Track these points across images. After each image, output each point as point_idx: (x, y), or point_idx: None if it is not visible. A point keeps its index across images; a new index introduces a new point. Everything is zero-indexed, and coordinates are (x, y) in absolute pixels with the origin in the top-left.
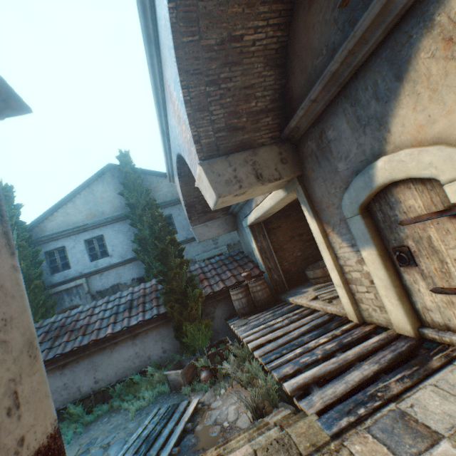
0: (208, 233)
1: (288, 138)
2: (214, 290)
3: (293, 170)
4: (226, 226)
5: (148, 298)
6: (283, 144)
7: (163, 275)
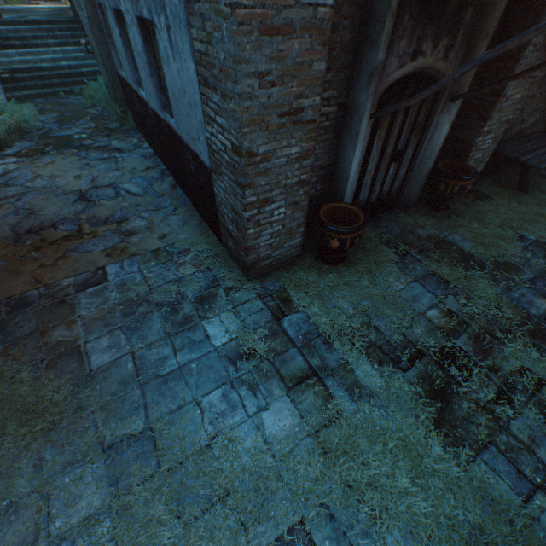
0: None
1: None
2: None
3: None
4: None
5: None
6: None
7: None
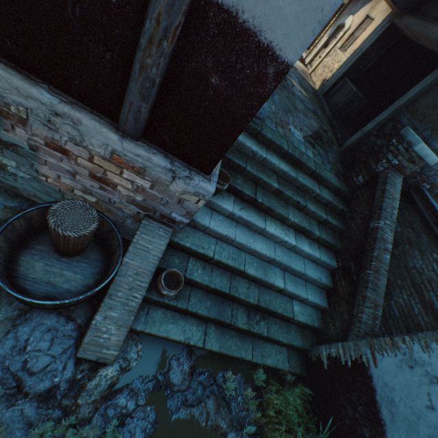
0: None
1: None
2: None
3: None
4: None
5: None
6: None
7: None
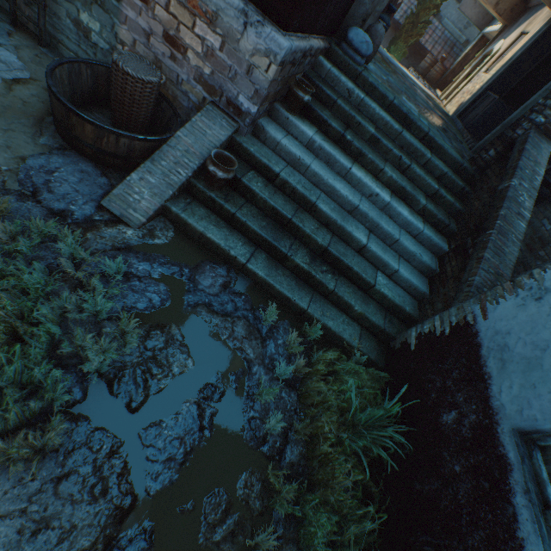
0: (468, 10)
1: (527, 3)
2: (425, 45)
3: (507, 20)
4: (481, 20)
5: (402, 6)
6: (522, 3)
7: (424, 2)
